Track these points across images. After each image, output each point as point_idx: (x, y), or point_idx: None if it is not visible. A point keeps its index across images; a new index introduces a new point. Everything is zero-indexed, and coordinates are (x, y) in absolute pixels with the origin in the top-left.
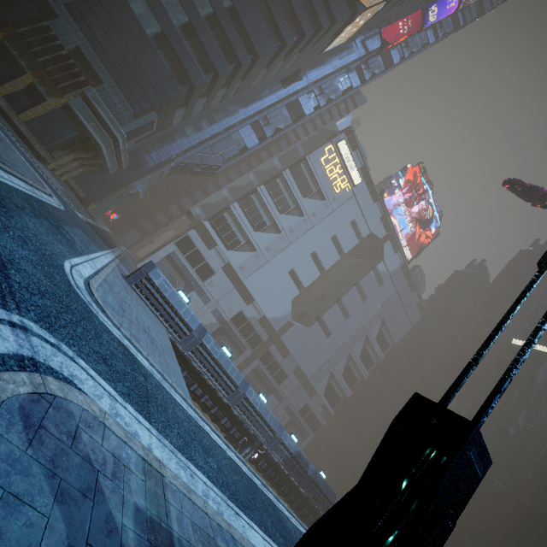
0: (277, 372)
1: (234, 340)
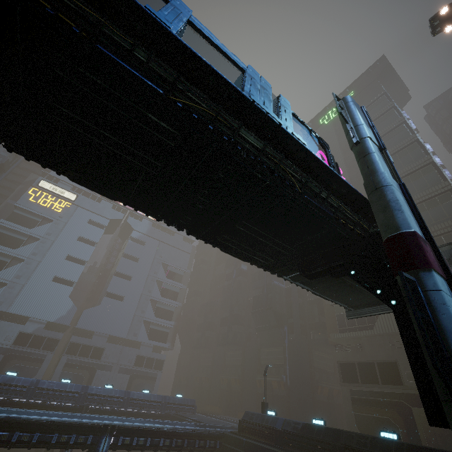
0: (91, 352)
1: (28, 357)
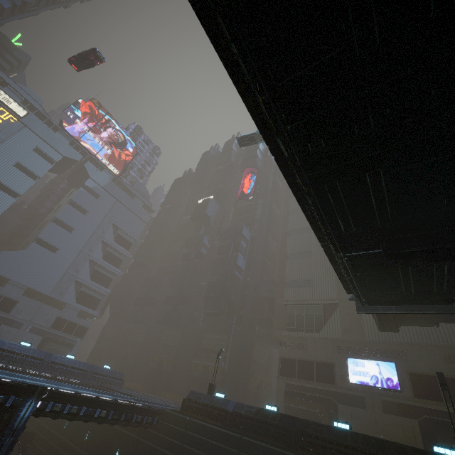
0: None
1: None
